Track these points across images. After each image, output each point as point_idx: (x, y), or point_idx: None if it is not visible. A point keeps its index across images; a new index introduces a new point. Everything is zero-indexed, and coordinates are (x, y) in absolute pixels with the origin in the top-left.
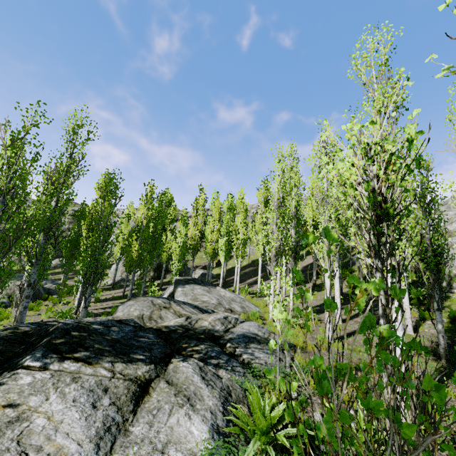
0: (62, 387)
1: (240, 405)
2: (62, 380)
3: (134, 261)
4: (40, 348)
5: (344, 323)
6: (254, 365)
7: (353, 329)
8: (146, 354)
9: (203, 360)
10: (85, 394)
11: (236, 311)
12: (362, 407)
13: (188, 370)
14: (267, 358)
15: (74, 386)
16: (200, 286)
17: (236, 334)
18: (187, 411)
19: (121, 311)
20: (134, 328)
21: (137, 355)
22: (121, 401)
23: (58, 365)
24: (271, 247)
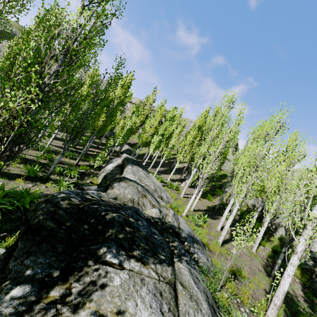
0: (139, 291)
1: (217, 309)
2: (136, 282)
3: (98, 127)
4: (111, 241)
5: (221, 231)
6: (200, 263)
7: (226, 238)
8: (164, 254)
9: (179, 256)
10: (153, 299)
11: (164, 199)
12: (261, 316)
13: (186, 272)
14: (203, 258)
15: (144, 289)
16: (142, 170)
17: (186, 233)
18: (201, 316)
19: (117, 189)
20: (147, 222)
21: (161, 255)
22: (172, 307)
23: (128, 263)
24: (204, 170)
